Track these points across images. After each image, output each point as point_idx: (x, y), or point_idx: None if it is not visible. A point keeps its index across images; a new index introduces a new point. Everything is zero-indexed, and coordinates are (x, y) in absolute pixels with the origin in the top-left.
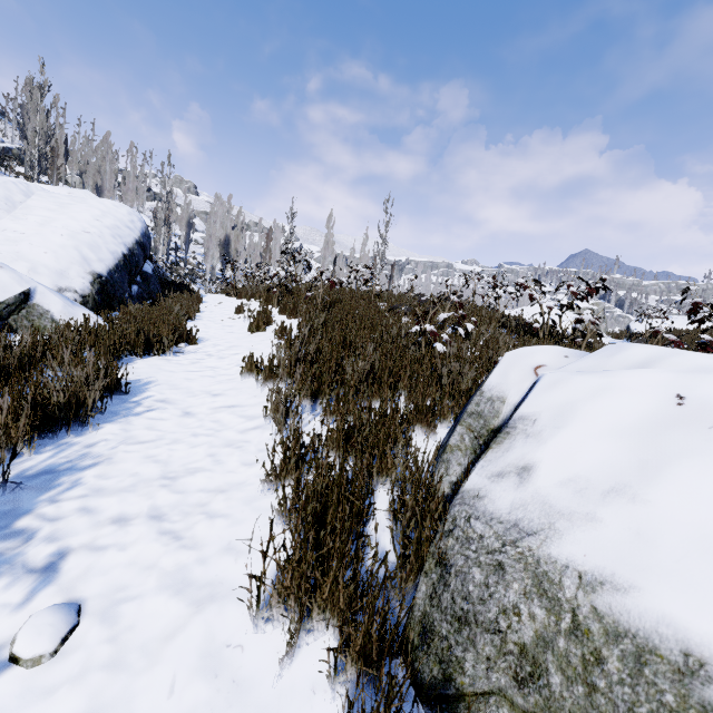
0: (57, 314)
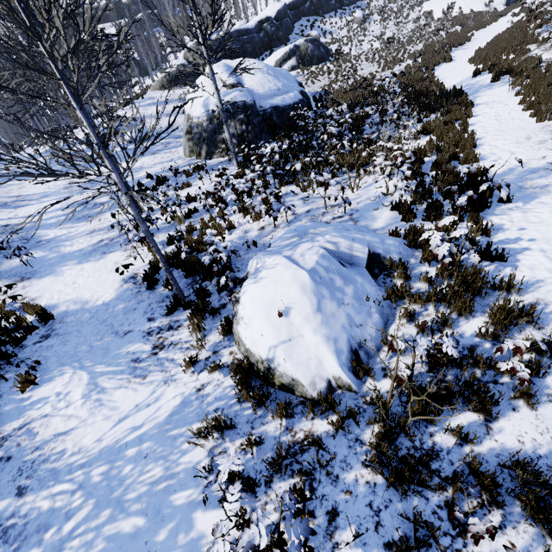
0: (503, 8)
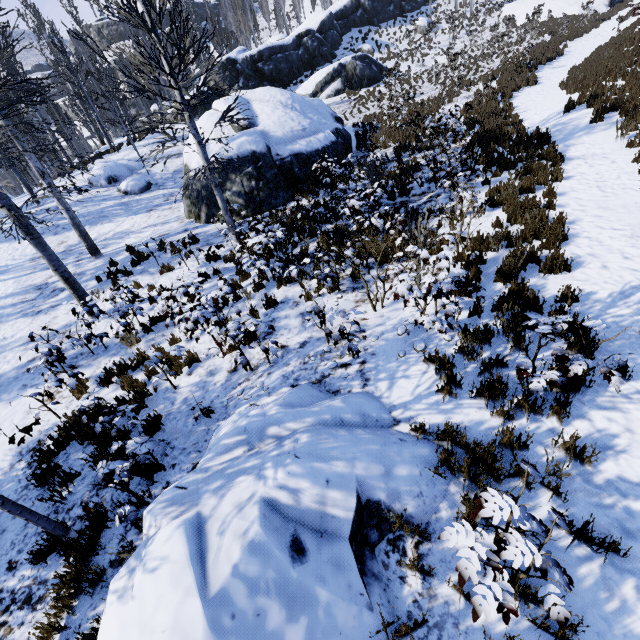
0: (605, 10)
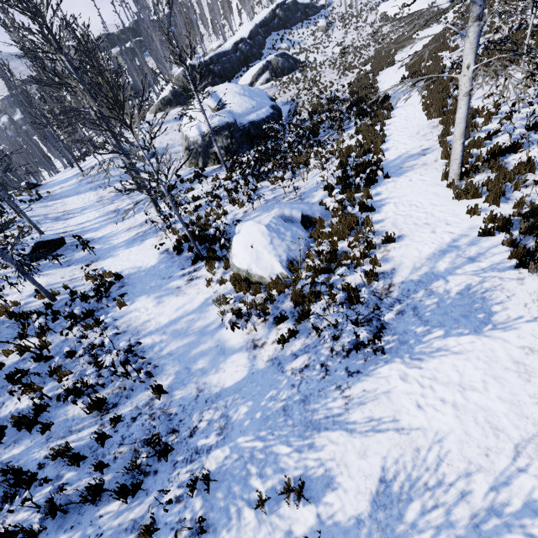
0: (447, 5)
